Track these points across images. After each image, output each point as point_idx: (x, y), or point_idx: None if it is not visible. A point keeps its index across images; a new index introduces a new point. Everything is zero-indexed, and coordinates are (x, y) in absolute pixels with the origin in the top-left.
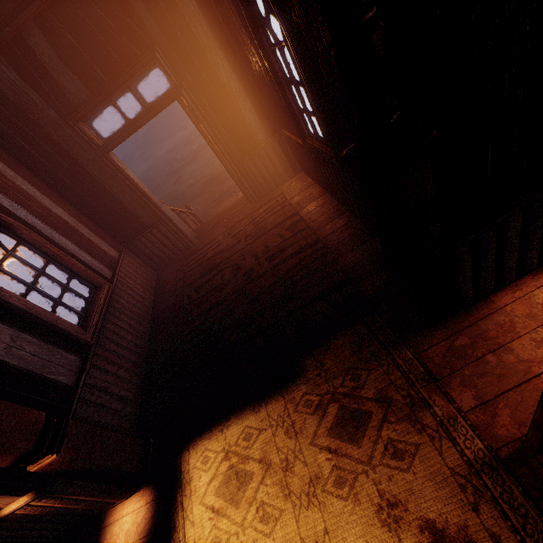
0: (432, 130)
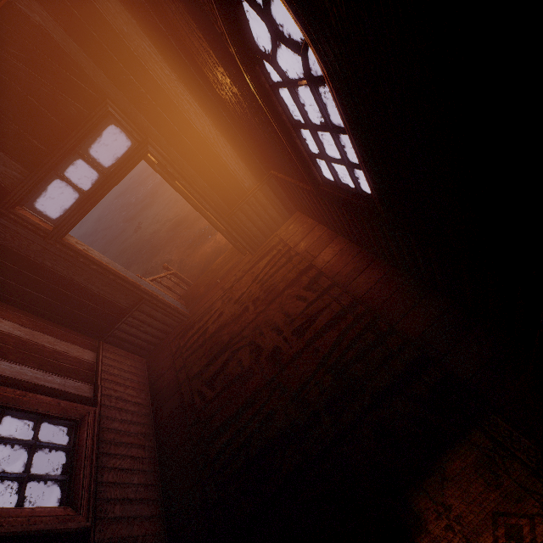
0: None
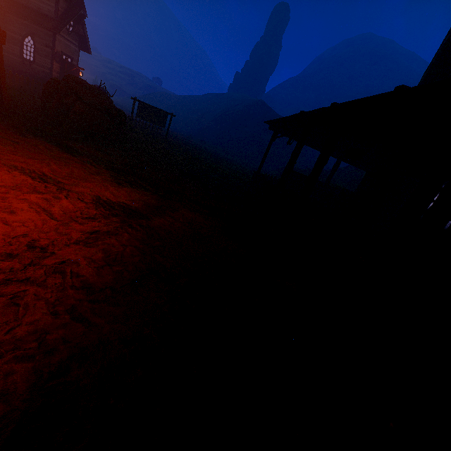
0: None
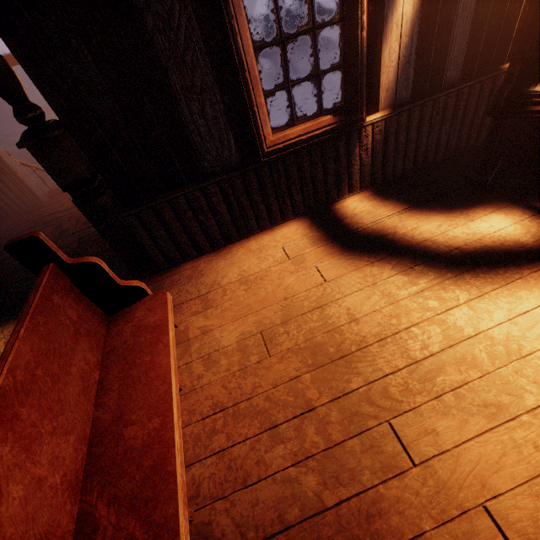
0: (56, 130)
